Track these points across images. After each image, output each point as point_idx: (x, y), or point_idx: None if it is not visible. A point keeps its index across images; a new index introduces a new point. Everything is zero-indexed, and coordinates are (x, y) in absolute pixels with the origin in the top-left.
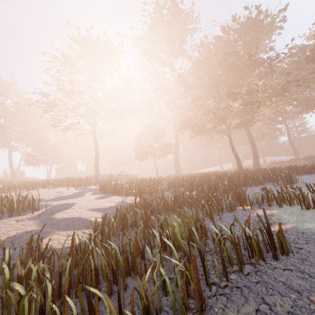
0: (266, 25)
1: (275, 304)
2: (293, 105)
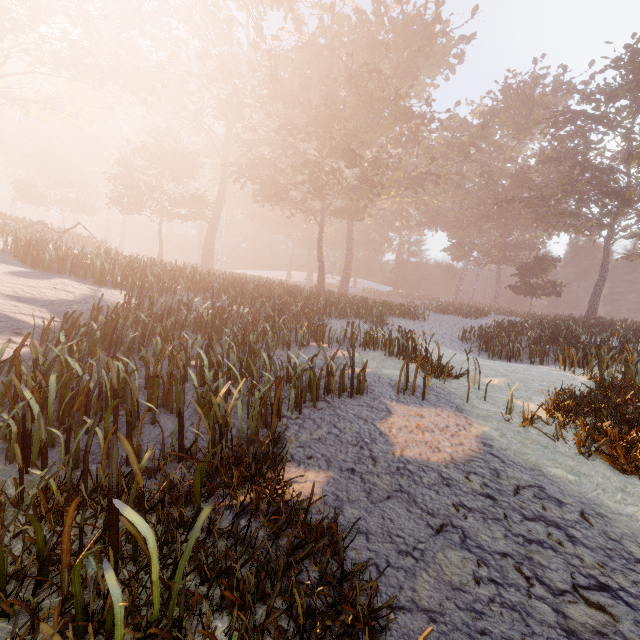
0: (438, 50)
1: (345, 428)
2: (420, 210)
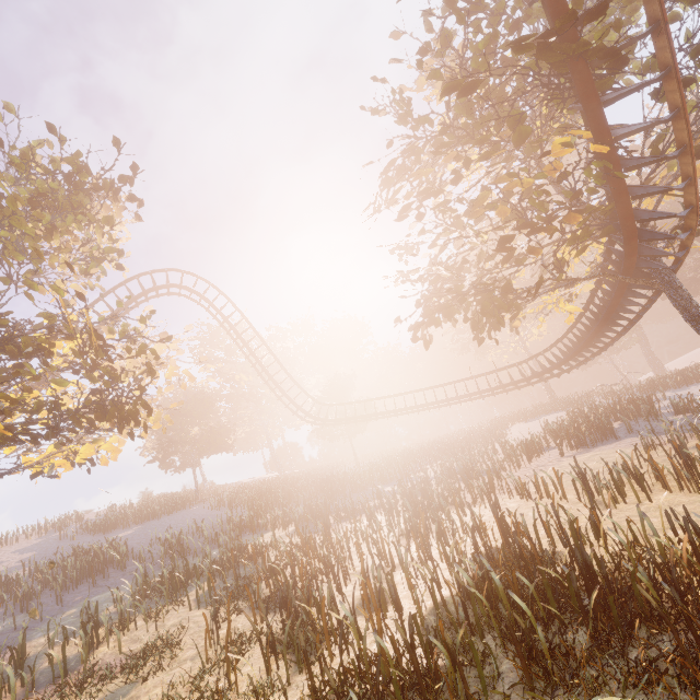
0: None
1: None
2: None
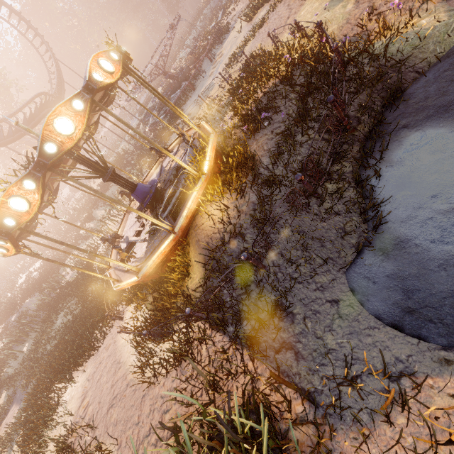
0: None
1: None
2: None
